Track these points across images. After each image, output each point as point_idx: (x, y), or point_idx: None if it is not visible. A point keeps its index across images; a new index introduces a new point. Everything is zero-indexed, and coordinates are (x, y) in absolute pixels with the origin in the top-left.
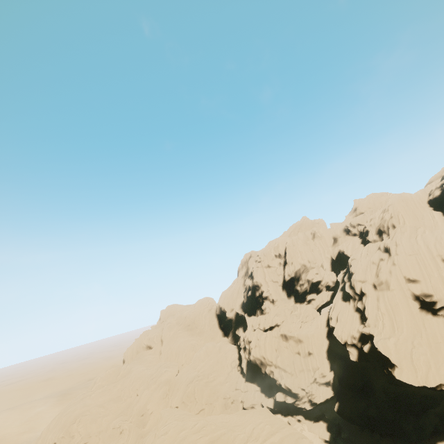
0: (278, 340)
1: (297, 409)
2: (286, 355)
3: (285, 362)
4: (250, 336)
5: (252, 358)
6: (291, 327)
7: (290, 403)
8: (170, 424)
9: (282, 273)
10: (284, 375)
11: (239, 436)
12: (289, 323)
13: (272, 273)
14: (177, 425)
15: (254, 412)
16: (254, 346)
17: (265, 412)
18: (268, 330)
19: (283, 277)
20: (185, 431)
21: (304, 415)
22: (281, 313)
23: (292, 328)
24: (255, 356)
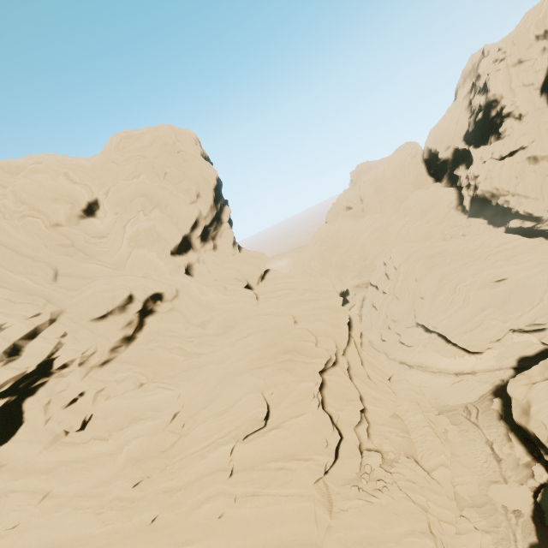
0: (521, 166)
1: (537, 233)
2: (531, 180)
3: (528, 188)
4: (478, 170)
5: (479, 192)
6: (546, 146)
7: (528, 227)
8: (399, 246)
9: (545, 66)
10: (525, 202)
11: (468, 247)
12: (544, 141)
13: (525, 72)
14: (406, 246)
15: (482, 235)
16: (484, 179)
17: (496, 233)
18: (506, 158)
19: (545, 72)
20: (415, 248)
21: (546, 237)
22: (531, 130)
23: (547, 147)
24: (484, 189)
